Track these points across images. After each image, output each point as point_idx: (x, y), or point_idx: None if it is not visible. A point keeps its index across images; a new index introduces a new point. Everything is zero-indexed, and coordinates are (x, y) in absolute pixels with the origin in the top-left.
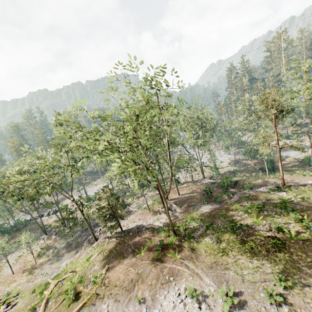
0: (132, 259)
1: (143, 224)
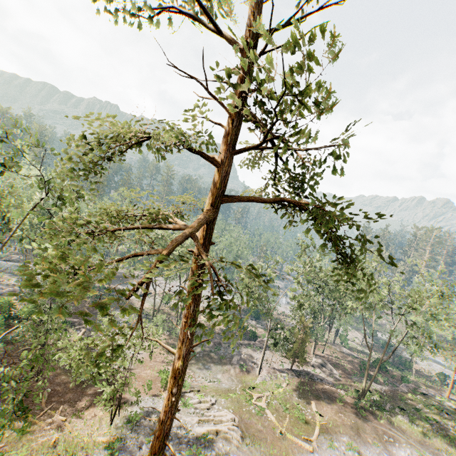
0: (334, 406)
1: (310, 371)
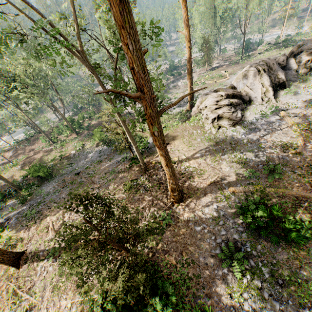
0: (231, 68)
1: (215, 66)
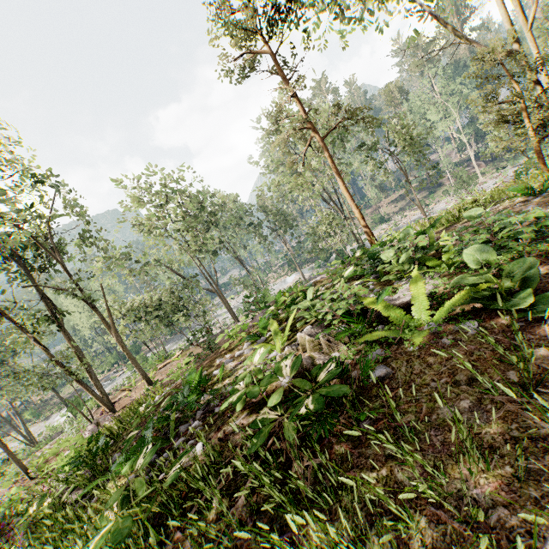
0: None
1: None
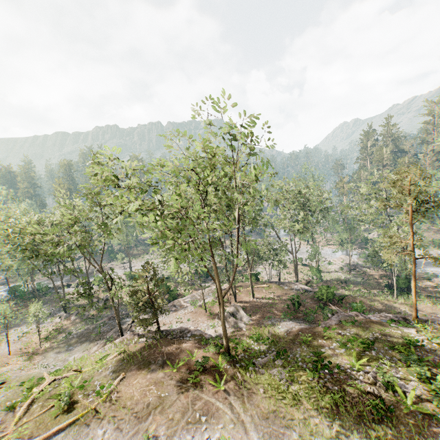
0: (159, 374)
1: (190, 327)
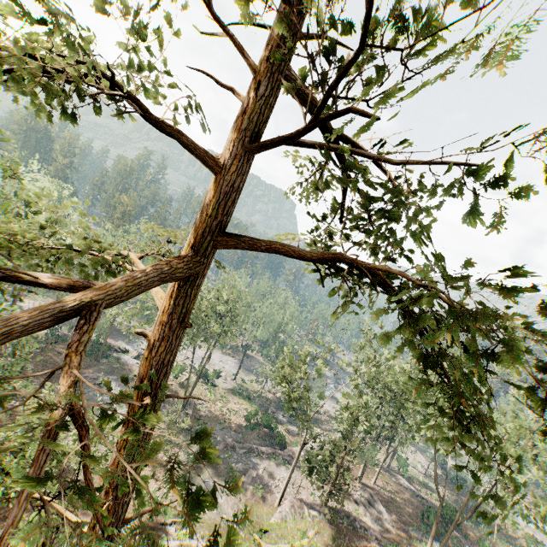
0: None
1: (352, 512)
